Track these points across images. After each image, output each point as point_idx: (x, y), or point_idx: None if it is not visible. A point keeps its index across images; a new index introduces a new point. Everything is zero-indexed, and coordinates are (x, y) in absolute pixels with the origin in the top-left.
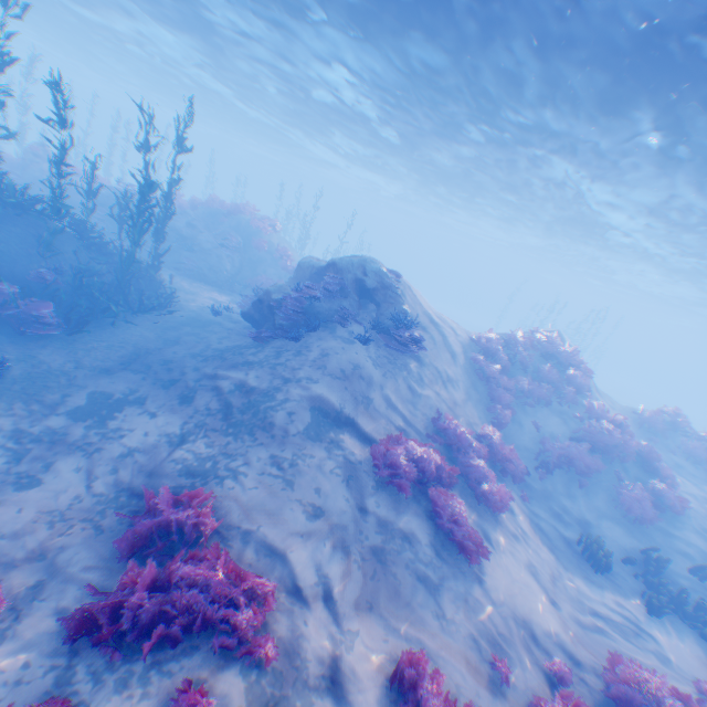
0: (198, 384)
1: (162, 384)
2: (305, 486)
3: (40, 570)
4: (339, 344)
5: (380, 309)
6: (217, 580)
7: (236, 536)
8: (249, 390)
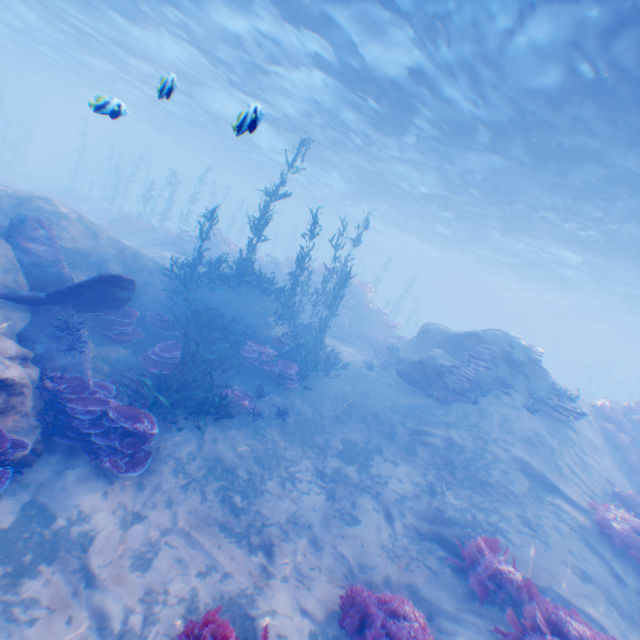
0: (412, 438)
1: (384, 435)
2: (560, 548)
3: (420, 602)
4: (509, 409)
5: (527, 378)
6: (599, 638)
7: (539, 592)
8: (459, 448)
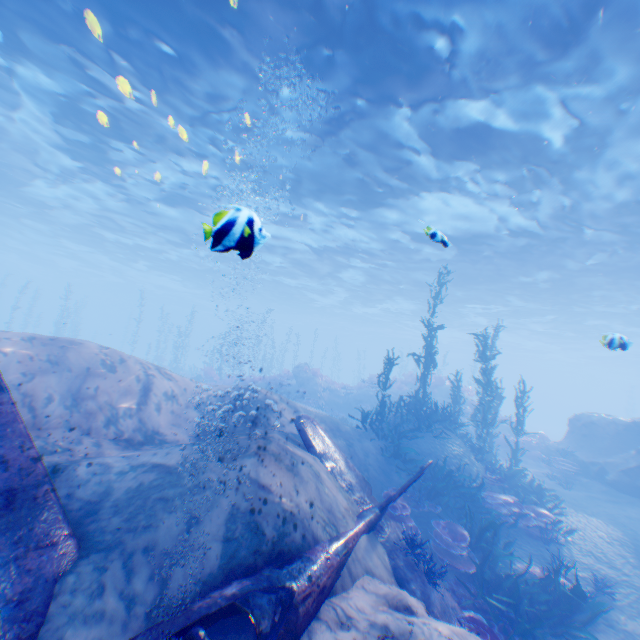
0: None
1: None
2: None
3: None
4: None
5: None
6: None
7: None
8: None
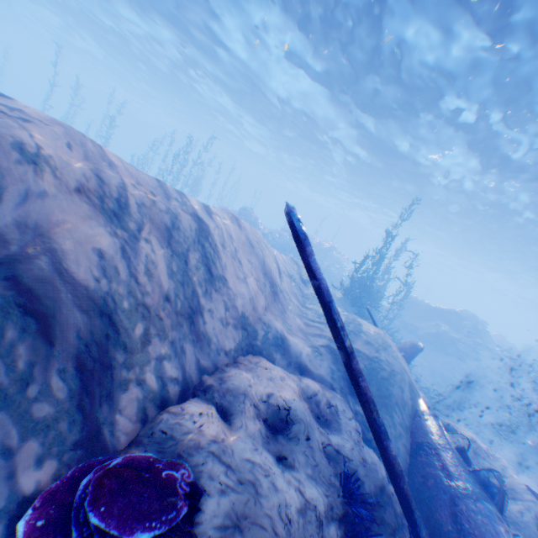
0: (466, 386)
1: (455, 387)
2: None
3: None
4: (487, 360)
5: (482, 338)
6: None
7: None
8: (486, 389)
